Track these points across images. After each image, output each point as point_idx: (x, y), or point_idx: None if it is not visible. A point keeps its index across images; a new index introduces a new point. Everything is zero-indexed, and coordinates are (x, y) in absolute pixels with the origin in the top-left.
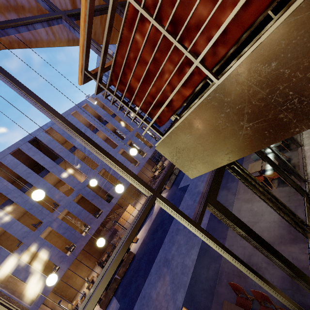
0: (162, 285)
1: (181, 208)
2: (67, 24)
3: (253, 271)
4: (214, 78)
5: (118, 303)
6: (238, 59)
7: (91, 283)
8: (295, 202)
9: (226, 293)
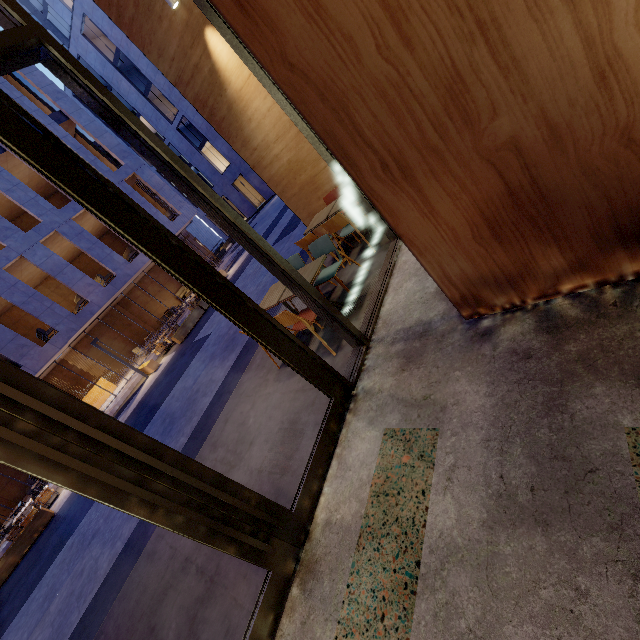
0: (35, 626)
1: (172, 394)
2: None
3: None
4: None
5: None
6: None
7: None
8: (320, 411)
9: None
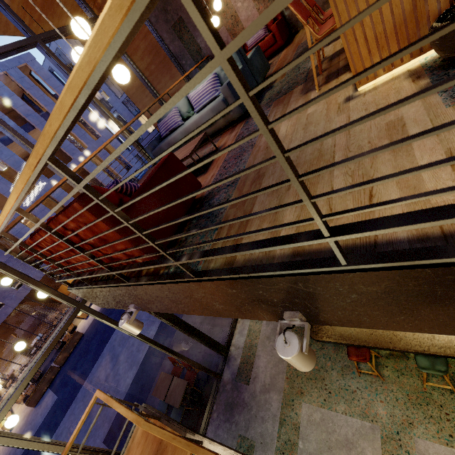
0: (114, 366)
1: None
2: None
3: (170, 351)
4: (89, 284)
5: (55, 395)
6: (96, 284)
7: (10, 379)
8: None
9: (170, 364)
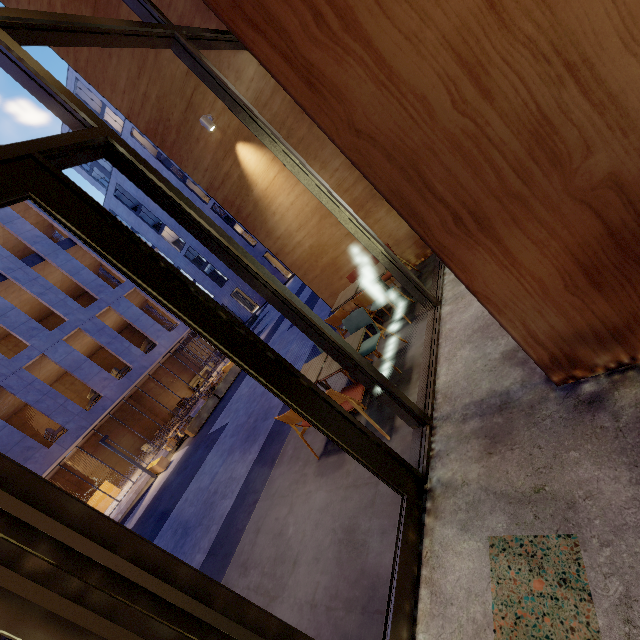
0: None
1: (184, 498)
2: None
3: None
4: None
5: None
6: None
7: None
8: (385, 513)
9: None
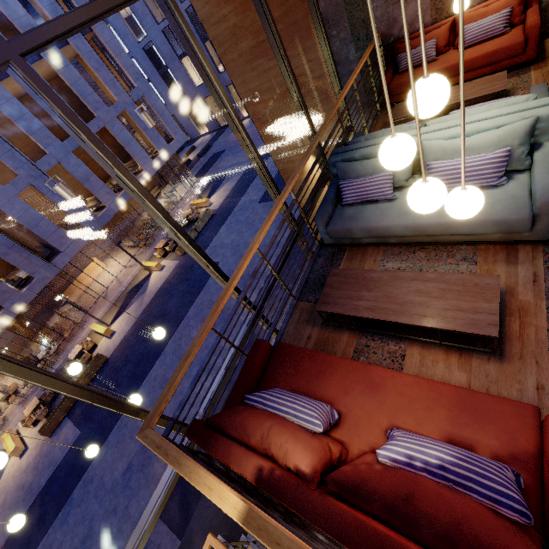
0: None
1: (200, 302)
2: (27, 86)
3: None
4: None
5: (77, 429)
6: None
7: (13, 395)
8: None
9: None
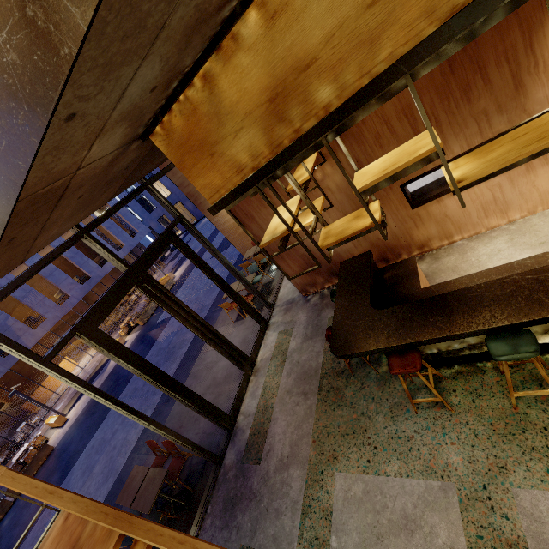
0: (84, 483)
1: (150, 354)
2: None
3: (130, 411)
4: None
5: None
6: None
7: None
8: (256, 333)
9: None
